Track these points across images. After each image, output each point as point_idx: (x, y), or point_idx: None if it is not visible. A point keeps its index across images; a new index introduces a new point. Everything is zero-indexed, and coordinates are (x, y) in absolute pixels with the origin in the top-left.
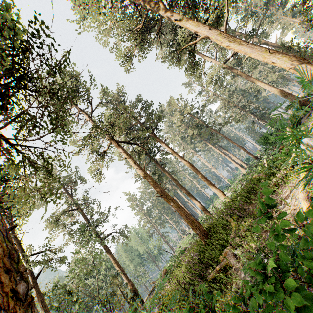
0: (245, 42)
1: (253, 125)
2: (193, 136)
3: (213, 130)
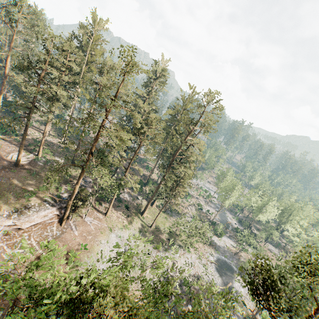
0: None
1: None
2: None
3: None
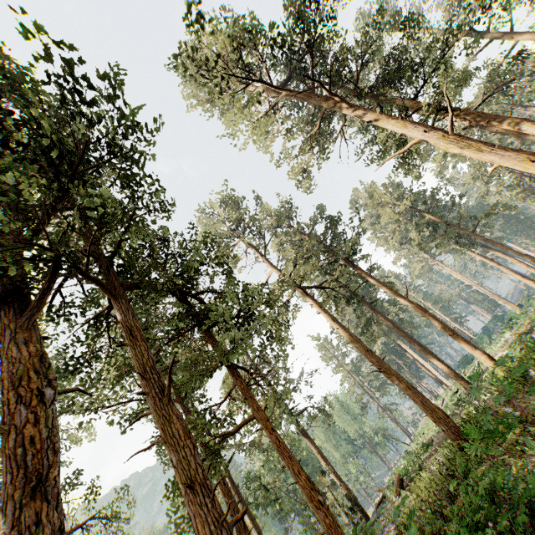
0: (488, 146)
1: None
2: (422, 245)
3: (462, 230)
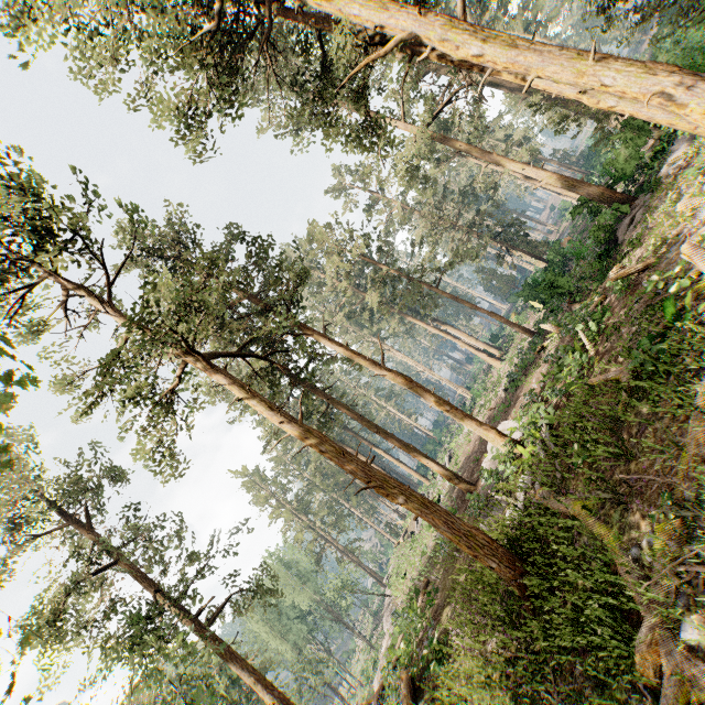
0: (523, 39)
1: (501, 262)
2: (382, 306)
3: (425, 285)
